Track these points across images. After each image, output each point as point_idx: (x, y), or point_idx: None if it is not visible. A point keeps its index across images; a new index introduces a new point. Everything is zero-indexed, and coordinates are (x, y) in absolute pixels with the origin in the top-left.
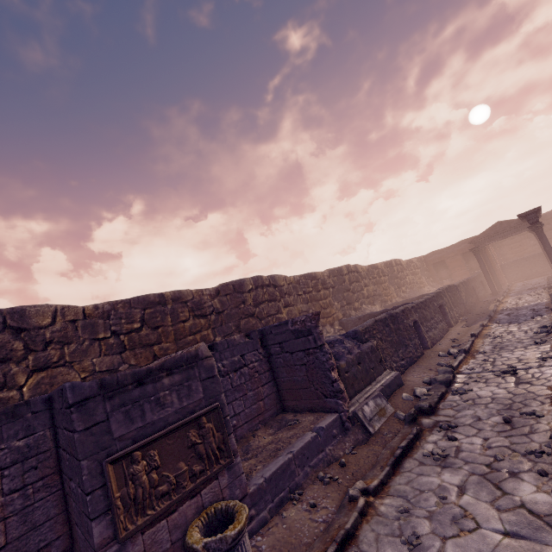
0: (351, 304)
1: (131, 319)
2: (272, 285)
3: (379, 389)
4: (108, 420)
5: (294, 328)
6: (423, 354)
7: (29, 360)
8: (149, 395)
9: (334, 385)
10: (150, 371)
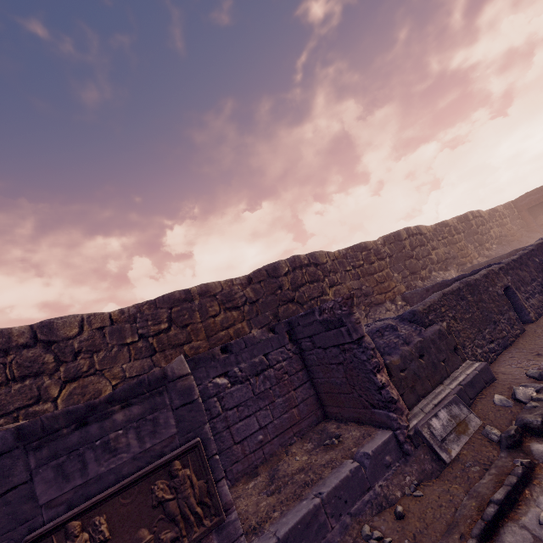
0: (416, 273)
1: (158, 320)
2: (312, 263)
3: (456, 390)
4: (32, 480)
5: (322, 317)
6: (523, 330)
7: (61, 372)
8: (94, 438)
9: (381, 392)
10: (93, 406)
